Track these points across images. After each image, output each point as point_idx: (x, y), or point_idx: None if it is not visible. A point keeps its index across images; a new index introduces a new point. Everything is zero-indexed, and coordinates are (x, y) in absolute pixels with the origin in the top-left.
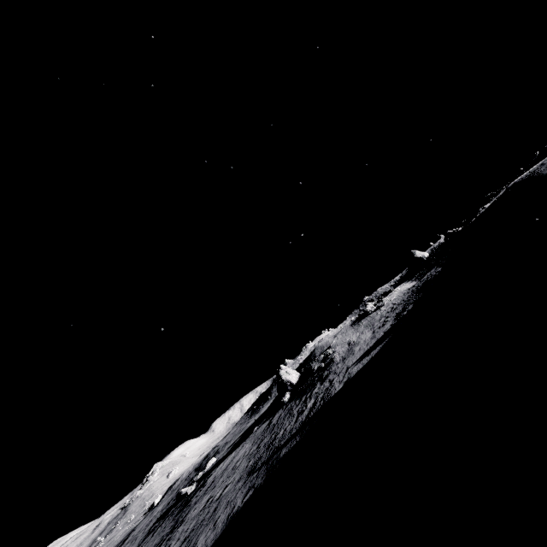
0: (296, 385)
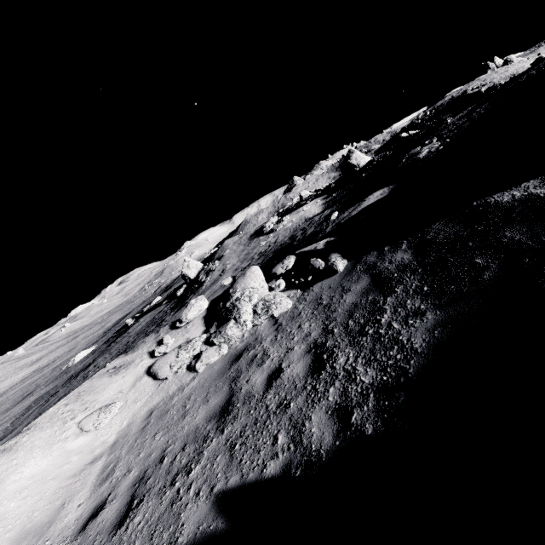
0: (191, 282)
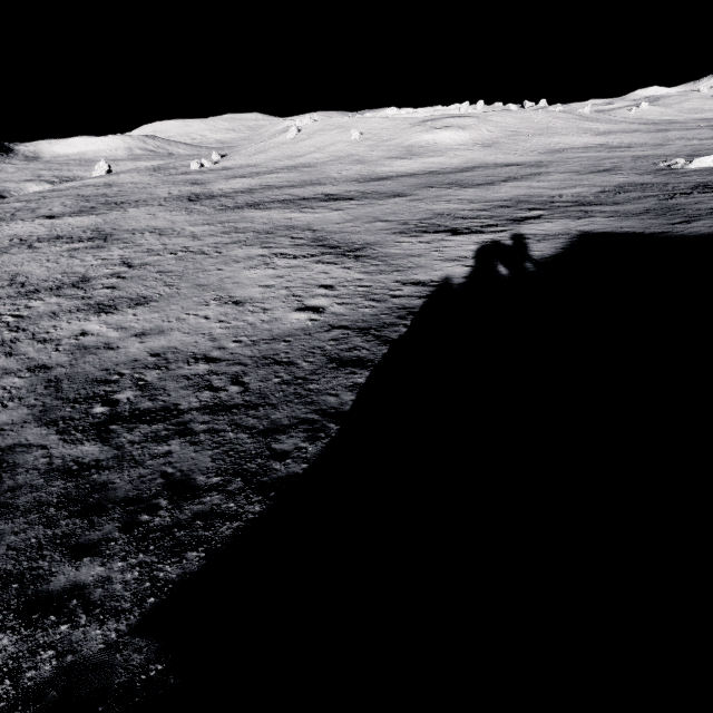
0: None
